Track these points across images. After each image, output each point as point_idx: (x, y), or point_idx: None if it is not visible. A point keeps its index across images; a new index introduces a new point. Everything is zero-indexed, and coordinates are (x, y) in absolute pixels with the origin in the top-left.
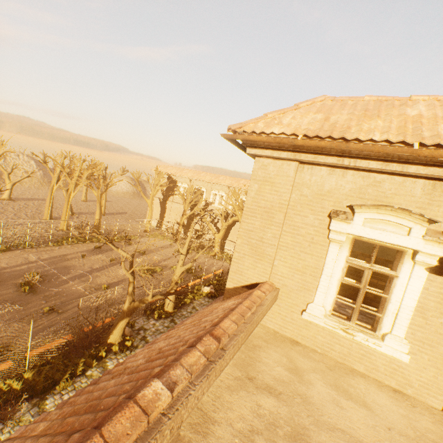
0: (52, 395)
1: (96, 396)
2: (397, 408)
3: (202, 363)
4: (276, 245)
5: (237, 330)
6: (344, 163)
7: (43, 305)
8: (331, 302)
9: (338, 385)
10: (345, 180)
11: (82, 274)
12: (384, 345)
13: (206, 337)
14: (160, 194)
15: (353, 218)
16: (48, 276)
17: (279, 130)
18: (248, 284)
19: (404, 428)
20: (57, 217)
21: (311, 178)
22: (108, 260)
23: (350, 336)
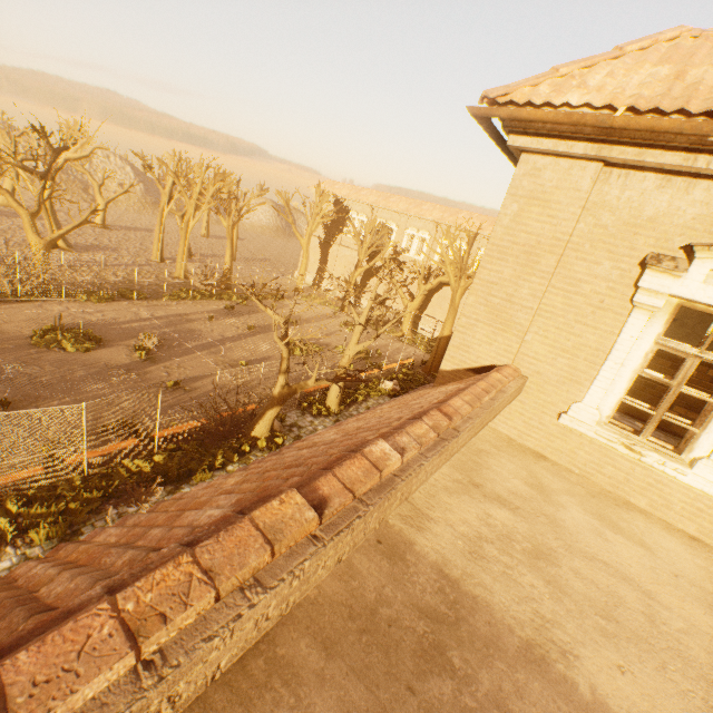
0: (188, 486)
1: (290, 461)
2: (692, 558)
3: (432, 438)
4: (534, 309)
5: (472, 414)
6: (696, 164)
7: (166, 378)
8: (613, 405)
9: (602, 515)
10: (688, 199)
11: (210, 343)
12: (692, 473)
13: (433, 412)
14: (321, 230)
15: (688, 268)
16: (166, 341)
17: (581, 99)
18: (477, 367)
19: (699, 579)
20: (170, 258)
21: (622, 195)
22: (244, 328)
23: (635, 455)
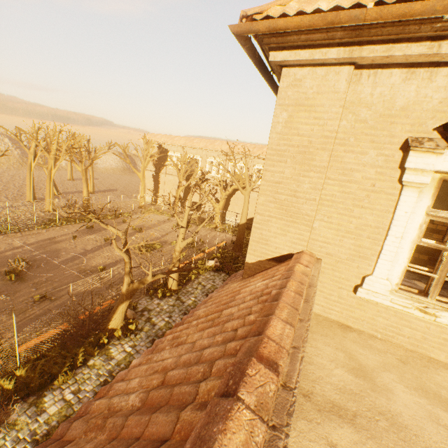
0: (50, 391)
1: None
2: None
3: (261, 444)
4: (317, 199)
5: (296, 337)
6: (441, 50)
7: (34, 293)
8: (400, 273)
9: (423, 387)
10: (432, 86)
11: (74, 257)
12: None
13: (252, 367)
14: (152, 166)
15: (447, 145)
16: (36, 261)
17: (329, 4)
18: (277, 256)
19: None
20: (42, 198)
21: (374, 92)
22: (102, 240)
23: (431, 317)
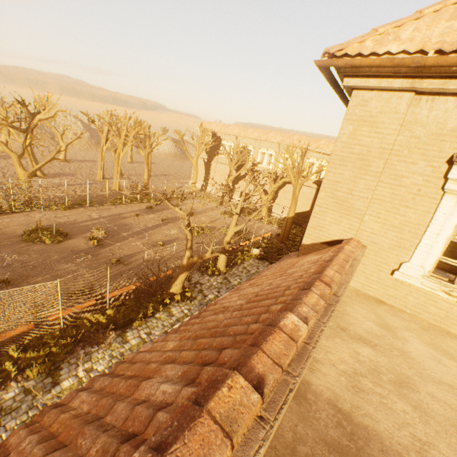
0: (131, 330)
1: (212, 326)
2: None
3: (322, 305)
4: (369, 198)
5: (342, 280)
6: None
7: (111, 257)
8: (433, 263)
9: (435, 345)
10: None
11: (138, 231)
12: None
13: (317, 282)
14: (204, 154)
15: None
16: (110, 232)
17: (398, 47)
18: (329, 241)
19: None
20: (109, 178)
21: (430, 114)
22: (159, 220)
23: (453, 298)
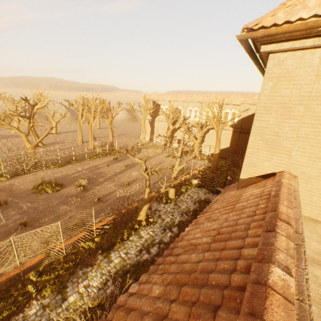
0: (113, 251)
1: (189, 268)
2: None
3: (293, 247)
4: (294, 137)
5: (294, 214)
6: None
7: (93, 197)
8: None
9: None
10: None
11: (110, 177)
12: None
13: (278, 222)
14: (149, 116)
15: None
16: (91, 179)
17: (309, 13)
18: (263, 174)
19: None
20: (86, 141)
21: None
22: (123, 166)
23: None
